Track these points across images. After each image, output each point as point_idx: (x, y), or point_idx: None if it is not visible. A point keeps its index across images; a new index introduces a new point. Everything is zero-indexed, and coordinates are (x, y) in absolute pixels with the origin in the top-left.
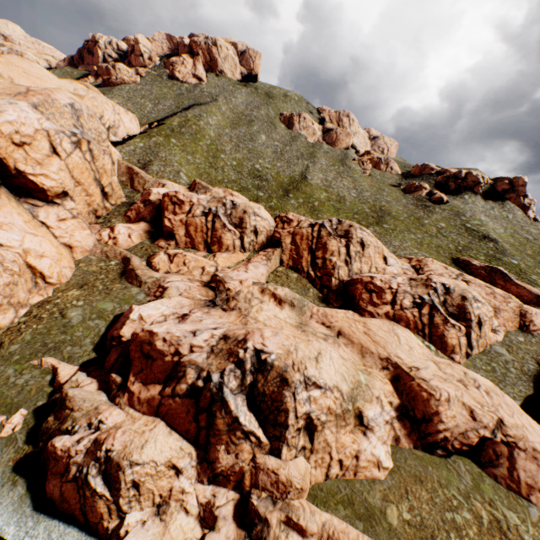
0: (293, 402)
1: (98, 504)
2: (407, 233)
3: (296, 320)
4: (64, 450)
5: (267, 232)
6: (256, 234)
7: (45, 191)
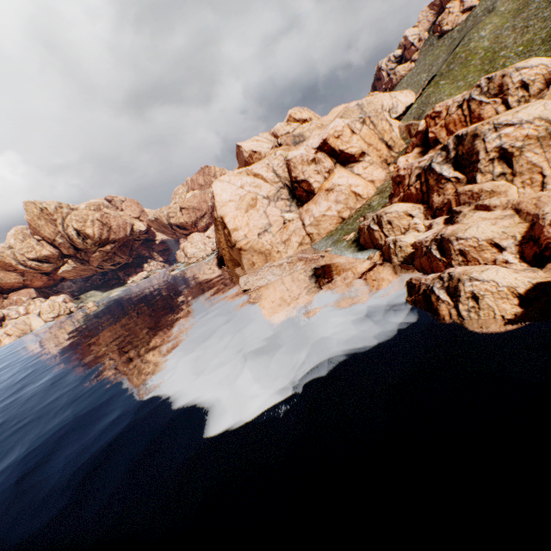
0: (482, 145)
1: (375, 235)
2: None
3: None
4: (362, 225)
5: (544, 77)
6: (524, 89)
7: (353, 156)
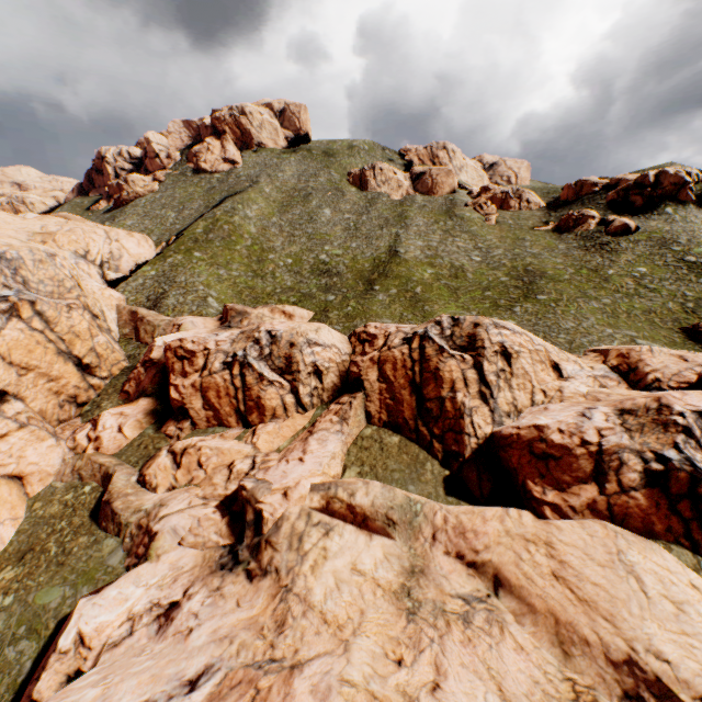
0: None
1: None
2: (582, 301)
3: (402, 559)
4: None
5: (339, 366)
6: (319, 376)
7: None
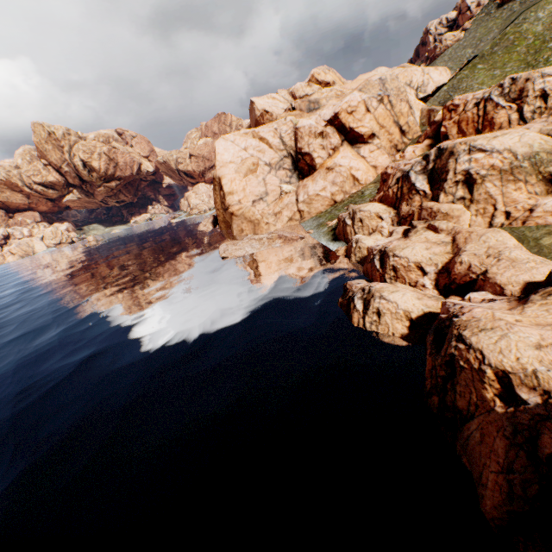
0: (453, 165)
1: (347, 229)
2: None
3: None
4: (341, 216)
5: None
6: (543, 99)
7: (362, 136)
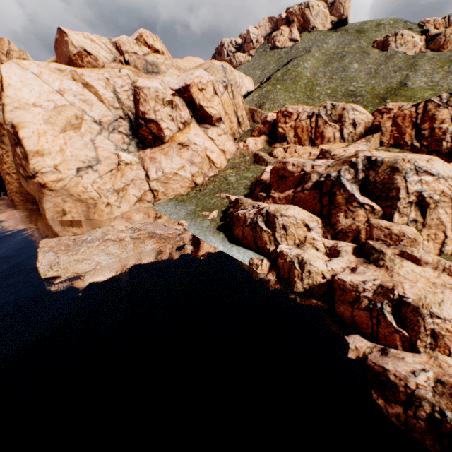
0: (403, 183)
1: (263, 235)
2: None
3: None
4: (242, 214)
5: (365, 124)
6: (354, 127)
7: (211, 117)
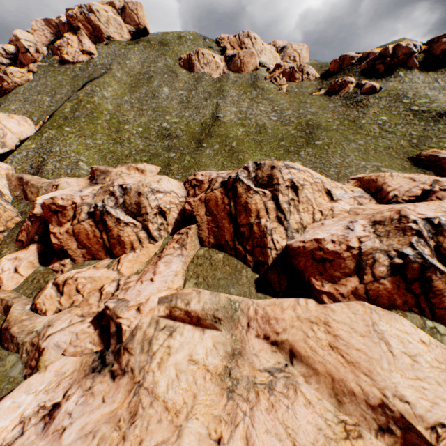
0: None
1: None
2: (345, 144)
3: (226, 345)
4: None
5: (177, 206)
6: (163, 215)
7: None
